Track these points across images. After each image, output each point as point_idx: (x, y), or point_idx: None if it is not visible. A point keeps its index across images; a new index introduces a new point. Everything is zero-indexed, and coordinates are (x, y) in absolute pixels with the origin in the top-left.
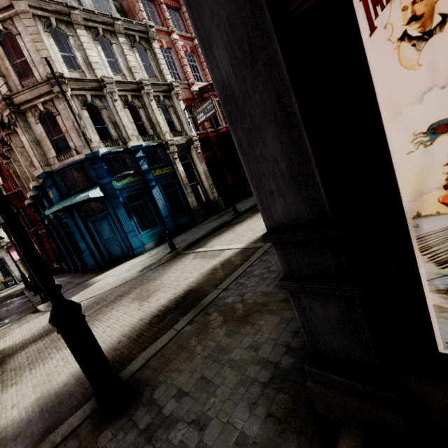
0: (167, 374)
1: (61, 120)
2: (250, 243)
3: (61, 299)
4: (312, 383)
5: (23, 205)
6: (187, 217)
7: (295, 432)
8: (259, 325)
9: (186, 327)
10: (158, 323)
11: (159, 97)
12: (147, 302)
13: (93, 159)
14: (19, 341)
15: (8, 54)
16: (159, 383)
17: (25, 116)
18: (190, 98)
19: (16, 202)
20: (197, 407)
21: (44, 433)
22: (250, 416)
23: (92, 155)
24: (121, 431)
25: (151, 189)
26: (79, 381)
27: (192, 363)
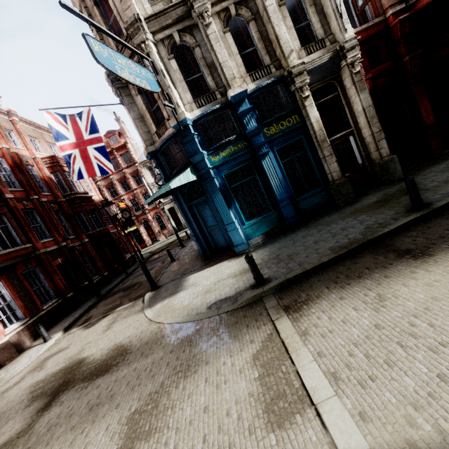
0: None
1: None
2: None
3: None
4: None
5: None
6: (321, 196)
7: None
8: None
9: None
10: None
11: None
12: None
13: (182, 131)
14: (93, 357)
15: (104, 15)
16: None
17: (129, 89)
18: None
19: None
20: None
21: None
22: None
23: (178, 126)
24: None
25: (260, 159)
26: None
27: None
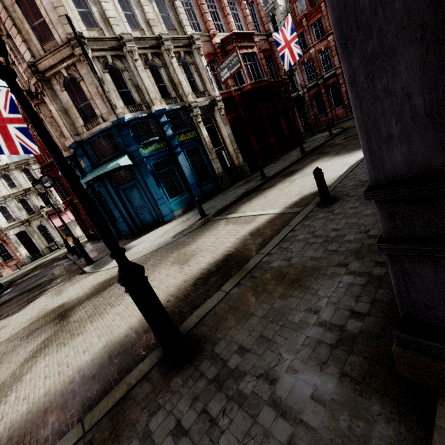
0: (224, 332)
1: (85, 85)
2: (286, 208)
3: (127, 262)
4: (400, 349)
5: (57, 176)
6: (213, 183)
7: (376, 392)
8: (314, 289)
9: (234, 289)
10: (203, 285)
11: (180, 53)
12: (187, 266)
13: (119, 127)
14: (75, 297)
15: (26, 15)
16: (218, 340)
17: (51, 84)
18: (212, 52)
19: (50, 173)
20: (262, 363)
21: (117, 375)
22: (323, 375)
23: (118, 121)
24: (190, 379)
25: (177, 155)
26: (138, 334)
27: (248, 323)
